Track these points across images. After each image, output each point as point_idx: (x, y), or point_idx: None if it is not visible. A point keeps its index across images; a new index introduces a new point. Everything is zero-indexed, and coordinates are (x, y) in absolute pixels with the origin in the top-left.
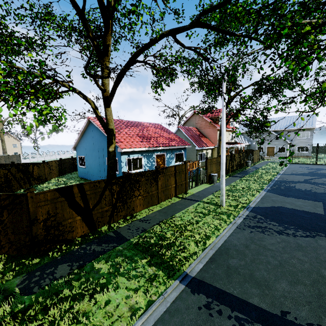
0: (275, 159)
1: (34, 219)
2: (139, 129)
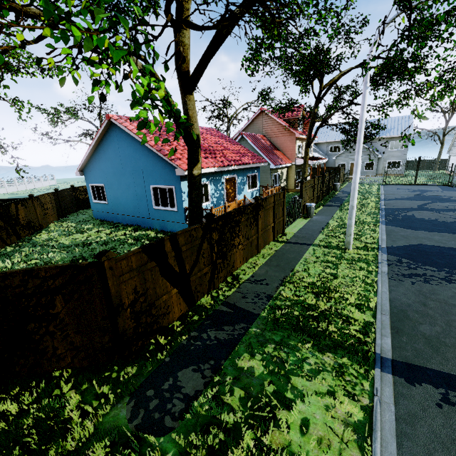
0: (365, 179)
1: (119, 305)
2: None
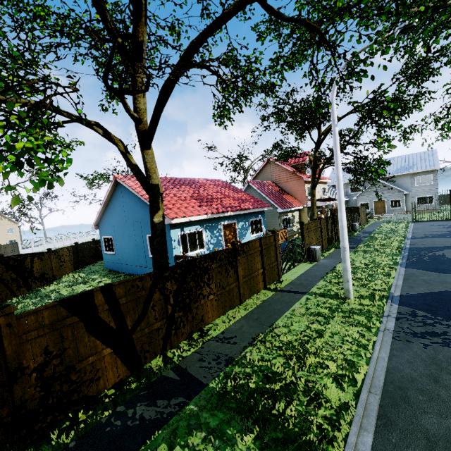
0: (391, 217)
1: (17, 369)
2: (193, 189)
